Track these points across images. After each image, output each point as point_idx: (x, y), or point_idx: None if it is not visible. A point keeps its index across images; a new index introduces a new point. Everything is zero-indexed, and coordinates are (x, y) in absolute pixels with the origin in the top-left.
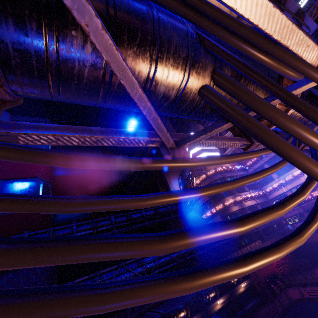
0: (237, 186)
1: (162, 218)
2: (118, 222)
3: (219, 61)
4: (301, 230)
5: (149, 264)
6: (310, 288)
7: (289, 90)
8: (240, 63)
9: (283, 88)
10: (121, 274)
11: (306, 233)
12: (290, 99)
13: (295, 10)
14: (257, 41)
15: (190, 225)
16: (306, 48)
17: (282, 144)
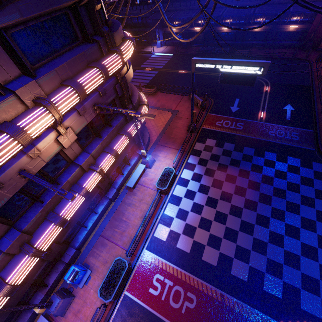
0: None
1: None
2: None
3: None
4: None
5: None
6: None
7: None
8: None
9: None
10: None
11: None
12: None
13: None
14: None
15: None
16: None
17: None
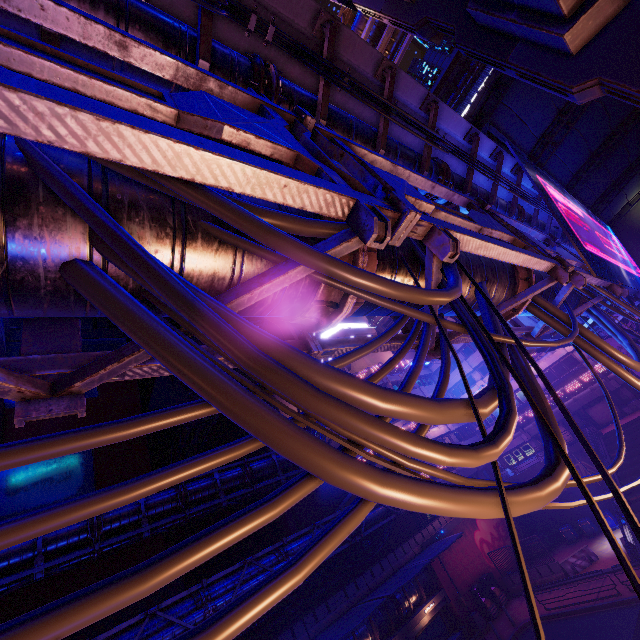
0: (139, 494)
1: (259, 484)
2: (154, 505)
3: (109, 209)
4: (228, 611)
5: (222, 597)
6: (548, 594)
7: (292, 265)
8: (97, 224)
9: (171, 285)
10: (152, 633)
11: (236, 619)
12: (182, 310)
13: (421, 97)
14: (156, 176)
15: (325, 489)
16: (283, 190)
17: (220, 396)
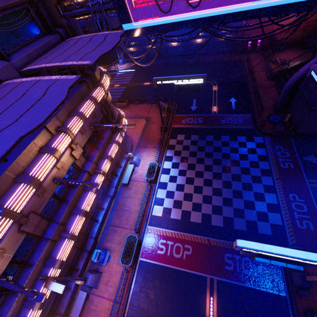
0: None
1: None
2: None
3: None
4: None
5: None
6: (260, 60)
7: None
8: None
9: None
10: None
11: None
12: None
13: None
14: None
15: None
16: None
17: None
